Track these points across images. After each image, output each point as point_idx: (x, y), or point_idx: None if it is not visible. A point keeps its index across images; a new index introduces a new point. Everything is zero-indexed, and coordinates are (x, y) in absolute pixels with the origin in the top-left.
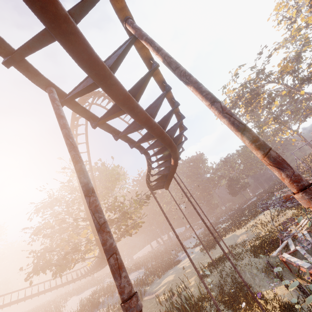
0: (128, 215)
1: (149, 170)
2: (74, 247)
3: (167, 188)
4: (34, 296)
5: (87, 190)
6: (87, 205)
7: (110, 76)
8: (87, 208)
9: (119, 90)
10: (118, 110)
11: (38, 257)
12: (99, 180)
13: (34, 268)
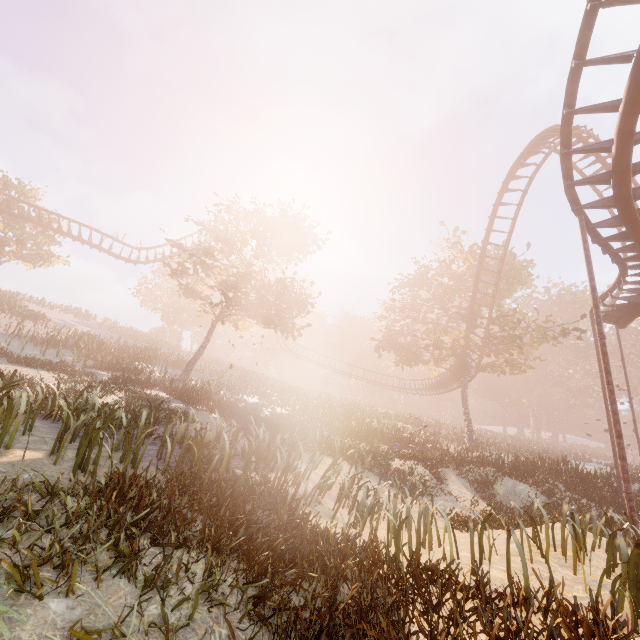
0: (520, 342)
1: (612, 290)
2: (435, 344)
3: (625, 324)
4: (352, 377)
5: (594, 289)
6: (592, 296)
7: (639, 226)
8: (472, 307)
9: (639, 233)
10: (626, 238)
11: (388, 336)
12: (492, 275)
13: (385, 344)
